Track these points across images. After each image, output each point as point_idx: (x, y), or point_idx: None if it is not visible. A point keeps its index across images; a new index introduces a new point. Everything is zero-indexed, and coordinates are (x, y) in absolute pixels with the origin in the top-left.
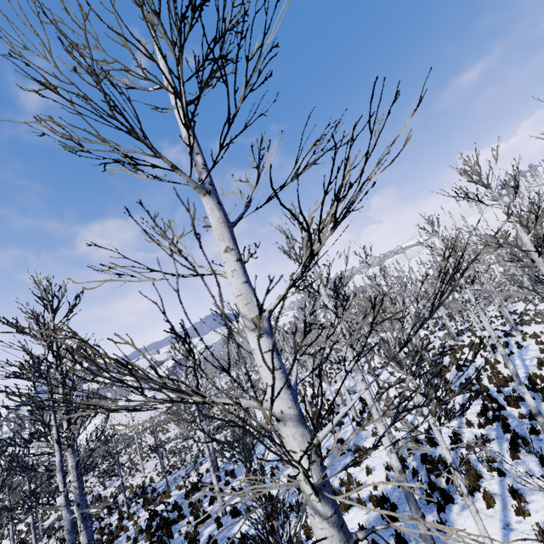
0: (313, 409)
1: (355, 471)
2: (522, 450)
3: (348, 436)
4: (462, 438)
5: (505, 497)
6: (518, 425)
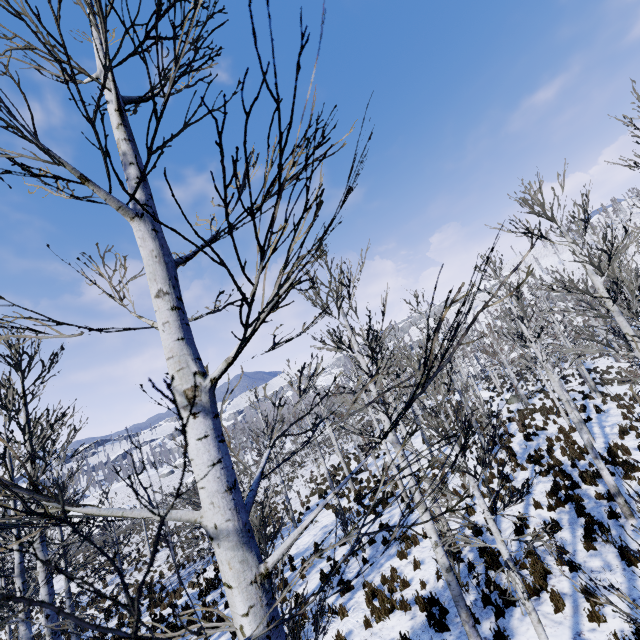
0: (356, 487)
1: (401, 564)
2: (598, 539)
3: (394, 521)
4: (529, 523)
5: (577, 598)
6: (595, 507)
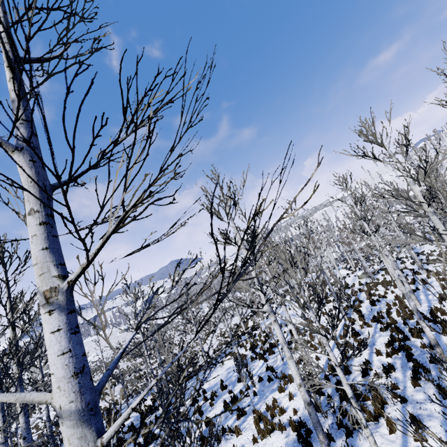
0: (251, 339)
1: (280, 396)
2: (422, 378)
3: (277, 364)
4: (372, 366)
5: (406, 423)
6: (420, 354)
